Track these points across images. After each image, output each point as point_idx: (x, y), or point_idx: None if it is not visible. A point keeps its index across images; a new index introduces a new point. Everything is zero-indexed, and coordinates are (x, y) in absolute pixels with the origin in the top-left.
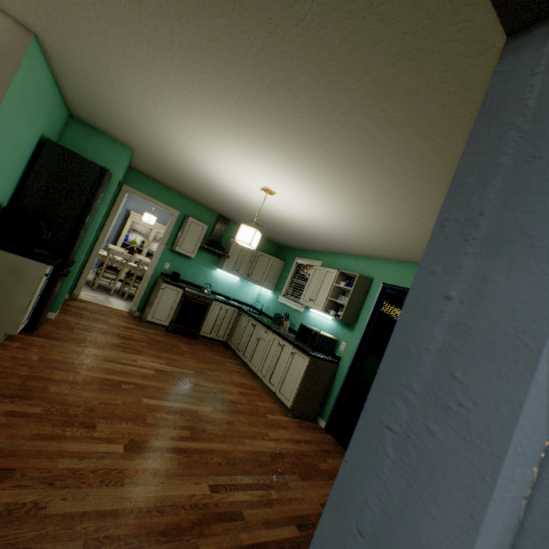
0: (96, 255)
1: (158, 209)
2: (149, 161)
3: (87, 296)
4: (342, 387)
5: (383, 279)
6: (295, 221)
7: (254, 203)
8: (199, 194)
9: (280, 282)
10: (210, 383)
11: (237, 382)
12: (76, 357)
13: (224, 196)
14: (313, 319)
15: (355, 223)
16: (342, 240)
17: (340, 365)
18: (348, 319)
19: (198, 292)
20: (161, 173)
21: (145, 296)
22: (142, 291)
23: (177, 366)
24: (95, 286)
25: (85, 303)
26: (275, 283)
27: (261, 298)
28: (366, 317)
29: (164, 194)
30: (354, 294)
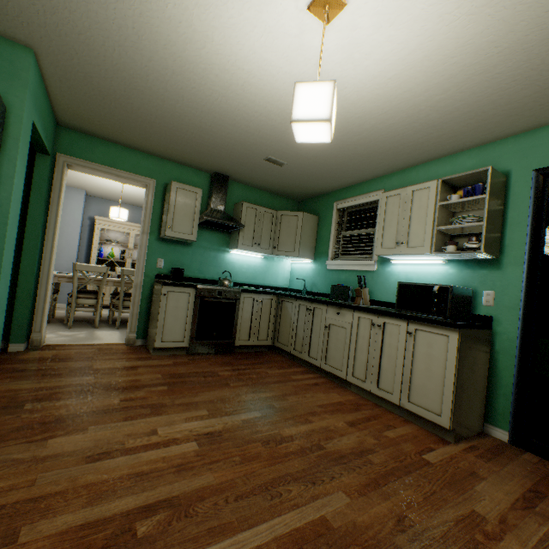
0: (48, 273)
1: (129, 208)
2: (74, 76)
3: (58, 338)
4: (521, 365)
5: (535, 163)
6: (356, 109)
7: (278, 96)
8: (176, 133)
9: (320, 244)
10: (296, 425)
11: (328, 404)
12: (14, 481)
13: (219, 111)
14: (402, 274)
15: (542, 10)
16: (446, 118)
17: (496, 330)
18: (490, 249)
19: (216, 286)
20: (105, 107)
21: (142, 314)
22: (136, 308)
23: (230, 412)
24: (70, 321)
25: (53, 349)
26: (313, 248)
27: (297, 275)
28: (523, 237)
29: (124, 158)
30: (491, 204)
